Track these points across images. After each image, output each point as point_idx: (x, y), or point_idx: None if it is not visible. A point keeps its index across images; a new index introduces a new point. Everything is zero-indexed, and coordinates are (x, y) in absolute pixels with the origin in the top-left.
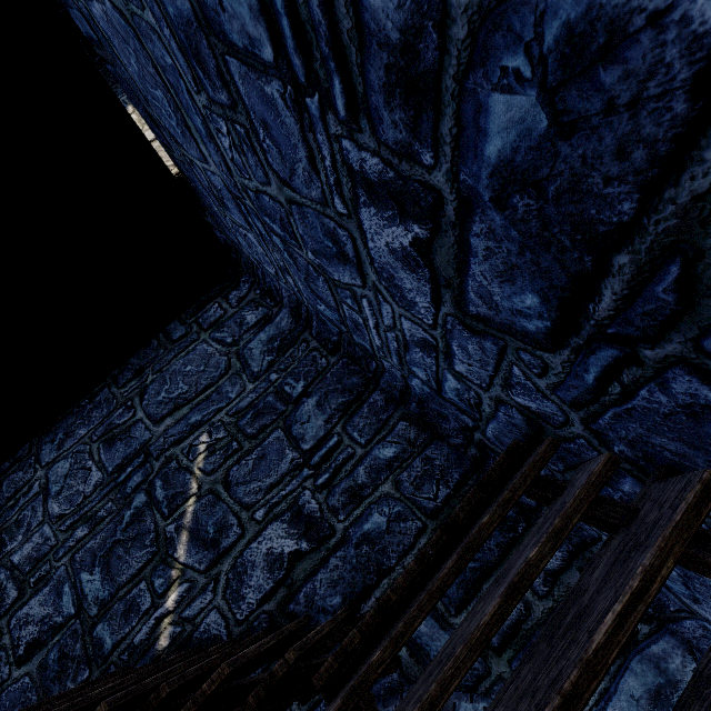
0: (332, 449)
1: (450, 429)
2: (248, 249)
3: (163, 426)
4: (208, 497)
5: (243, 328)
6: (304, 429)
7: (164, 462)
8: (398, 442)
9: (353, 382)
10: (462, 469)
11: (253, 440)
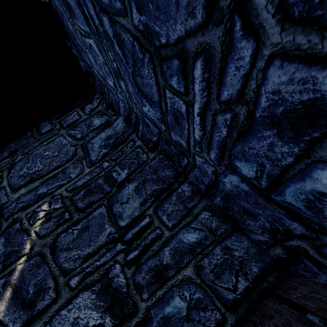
0: (143, 228)
1: (255, 226)
2: (96, 66)
3: (18, 193)
4: (36, 258)
5: (90, 128)
6: (123, 208)
7: (11, 223)
8: (200, 229)
9: (166, 174)
10: (262, 264)
11: (81, 213)
